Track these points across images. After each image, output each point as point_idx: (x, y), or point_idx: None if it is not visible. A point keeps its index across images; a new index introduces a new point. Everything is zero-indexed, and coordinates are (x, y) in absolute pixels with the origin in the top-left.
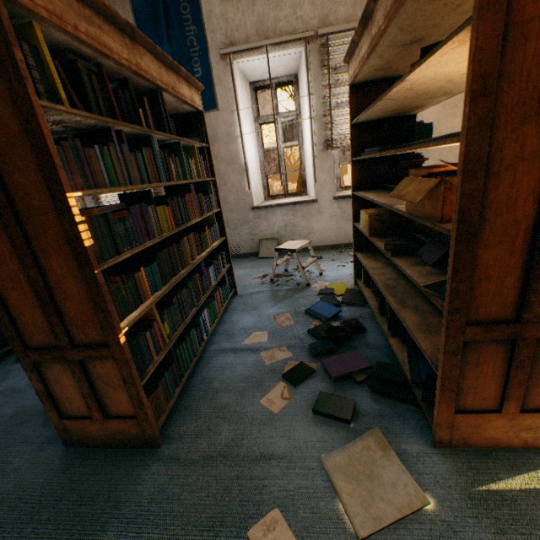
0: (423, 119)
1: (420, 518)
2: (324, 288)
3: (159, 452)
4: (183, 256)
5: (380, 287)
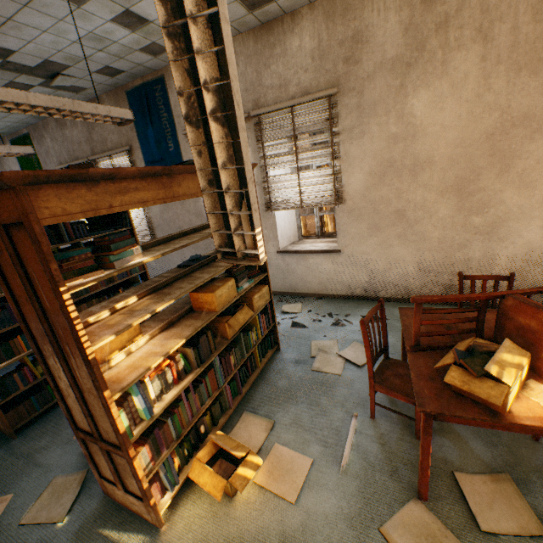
0: (352, 187)
1: (50, 527)
2: None
3: (12, 442)
4: None
5: None
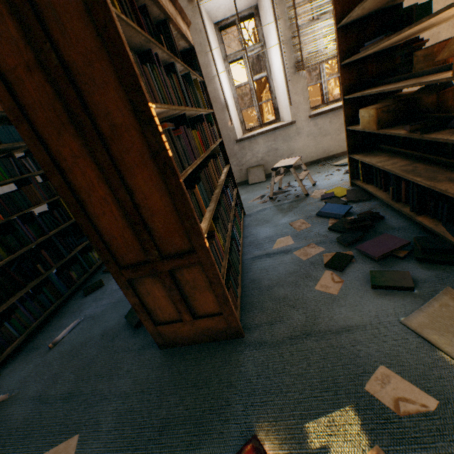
0: None
1: None
2: (325, 194)
3: (245, 340)
4: (212, 179)
5: (399, 173)
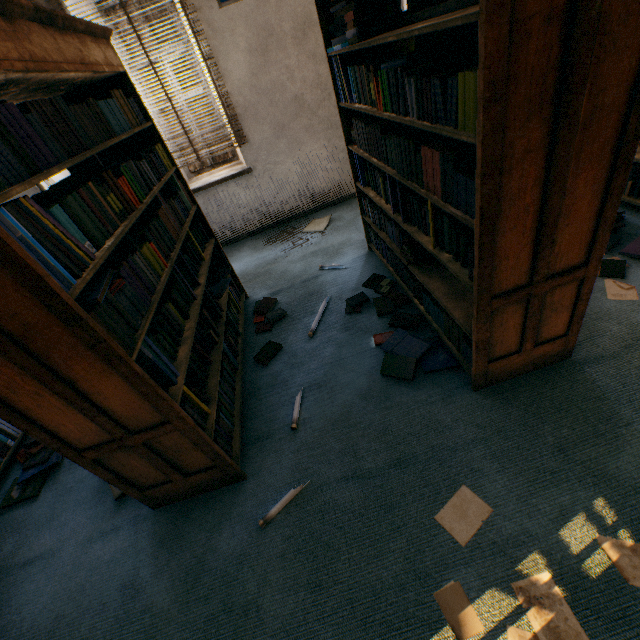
0: None
1: None
2: None
3: (575, 360)
4: None
5: None
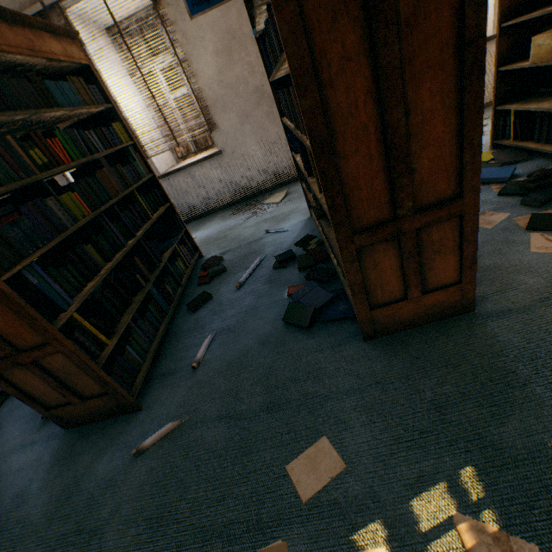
0: None
1: None
2: None
3: (479, 313)
4: None
5: None
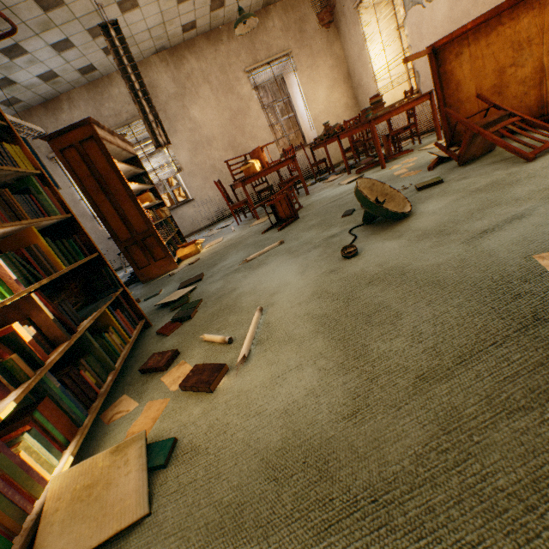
0: (183, 160)
1: None
2: None
3: None
4: None
5: None
